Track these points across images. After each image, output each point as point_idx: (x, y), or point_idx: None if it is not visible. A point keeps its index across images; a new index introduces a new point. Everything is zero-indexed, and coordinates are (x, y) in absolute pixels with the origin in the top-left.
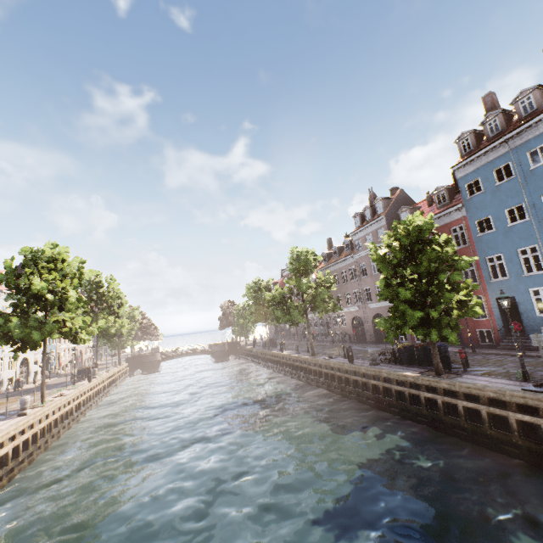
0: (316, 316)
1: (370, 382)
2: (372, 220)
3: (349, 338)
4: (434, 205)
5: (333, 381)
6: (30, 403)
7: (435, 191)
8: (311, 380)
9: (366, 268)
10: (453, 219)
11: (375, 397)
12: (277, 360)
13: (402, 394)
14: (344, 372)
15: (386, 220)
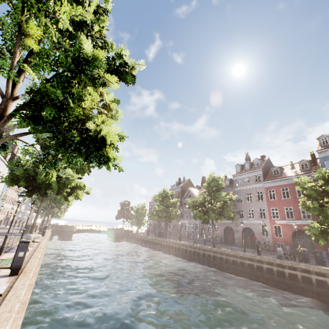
0: (193, 222)
1: (287, 271)
2: (250, 170)
3: (220, 241)
4: (296, 169)
5: (240, 267)
6: (6, 243)
7: (300, 161)
8: (214, 264)
9: (241, 197)
10: (314, 179)
11: (291, 283)
12: (176, 246)
13: (320, 283)
14: (255, 262)
15: (262, 171)
